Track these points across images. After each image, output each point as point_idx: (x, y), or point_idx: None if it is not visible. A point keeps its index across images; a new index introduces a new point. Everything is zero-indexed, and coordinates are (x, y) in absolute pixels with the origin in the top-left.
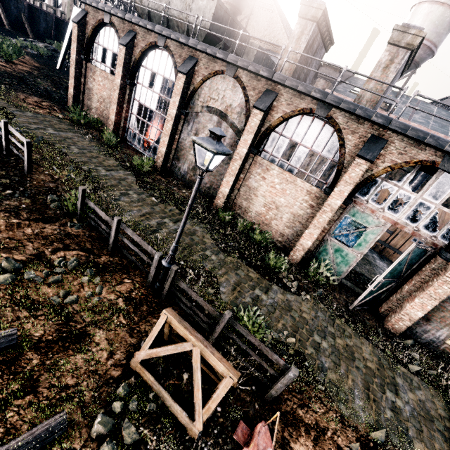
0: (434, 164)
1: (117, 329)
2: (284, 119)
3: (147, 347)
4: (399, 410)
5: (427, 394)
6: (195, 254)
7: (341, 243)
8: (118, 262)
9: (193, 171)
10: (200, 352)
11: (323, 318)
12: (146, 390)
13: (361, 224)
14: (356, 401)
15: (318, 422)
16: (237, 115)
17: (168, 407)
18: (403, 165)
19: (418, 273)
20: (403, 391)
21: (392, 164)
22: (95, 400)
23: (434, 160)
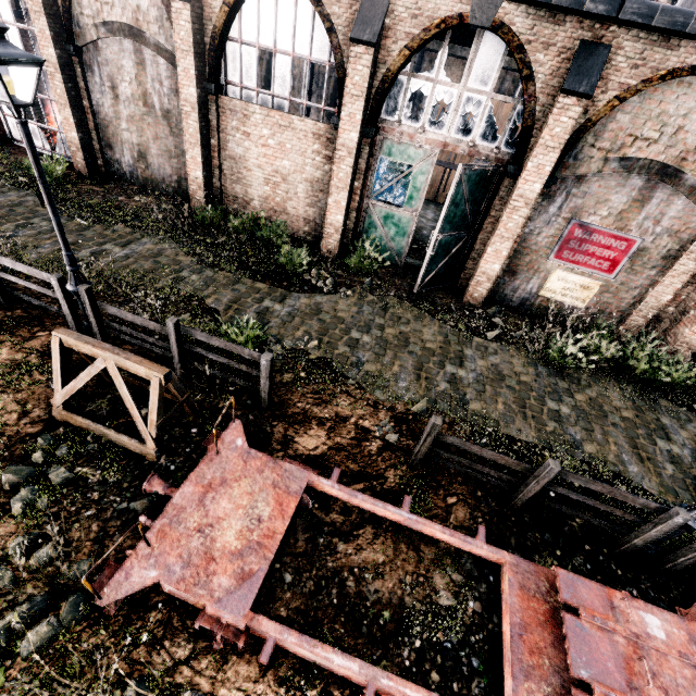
0: (463, 20)
1: (31, 388)
2: (230, 7)
3: (60, 387)
4: (459, 380)
5: (504, 356)
6: (161, 280)
7: (387, 205)
8: (22, 315)
9: (142, 161)
10: (115, 364)
11: (369, 311)
12: (83, 435)
13: (403, 165)
14: (401, 384)
15: (340, 414)
16: (157, 26)
17: (115, 442)
18: (424, 37)
19: (490, 212)
20: (471, 361)
21: (409, 41)
22: (5, 459)
23: (460, 12)
